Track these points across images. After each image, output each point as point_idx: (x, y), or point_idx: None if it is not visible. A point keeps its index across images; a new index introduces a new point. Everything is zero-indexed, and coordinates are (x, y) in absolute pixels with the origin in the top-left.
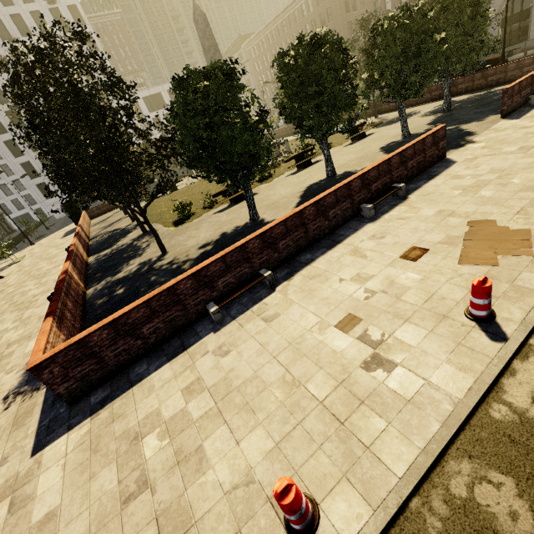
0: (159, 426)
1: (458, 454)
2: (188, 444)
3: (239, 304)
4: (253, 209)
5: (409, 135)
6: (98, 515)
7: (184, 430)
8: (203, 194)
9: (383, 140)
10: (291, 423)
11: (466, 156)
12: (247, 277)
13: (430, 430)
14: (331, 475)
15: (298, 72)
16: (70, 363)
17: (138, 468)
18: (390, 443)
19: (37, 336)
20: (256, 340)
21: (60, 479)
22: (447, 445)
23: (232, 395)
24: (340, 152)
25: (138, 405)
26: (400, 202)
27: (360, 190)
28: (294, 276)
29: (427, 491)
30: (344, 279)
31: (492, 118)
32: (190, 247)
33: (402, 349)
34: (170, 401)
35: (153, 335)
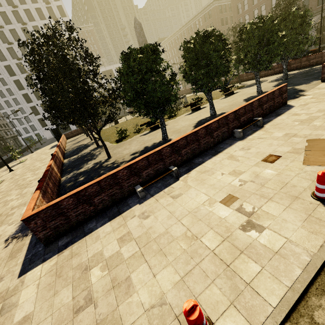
0: (102, 262)
1: (317, 292)
2: (120, 275)
3: (156, 187)
4: (164, 132)
5: (261, 92)
6: (57, 320)
7: (118, 266)
8: (134, 125)
9: (245, 95)
10: (192, 264)
11: (301, 103)
12: (161, 171)
13: (294, 274)
14: (222, 302)
15: (195, 52)
16: (48, 218)
17: (86, 289)
18: (265, 281)
19: (29, 201)
20: (167, 209)
21: (35, 293)
22: (308, 285)
23: (150, 243)
24: (218, 102)
25: (89, 247)
26: (259, 129)
27: (233, 121)
28: (191, 171)
29: (296, 318)
30: (224, 173)
31: (315, 82)
32: (125, 154)
33: (268, 217)
34: (109, 246)
35: (100, 204)
